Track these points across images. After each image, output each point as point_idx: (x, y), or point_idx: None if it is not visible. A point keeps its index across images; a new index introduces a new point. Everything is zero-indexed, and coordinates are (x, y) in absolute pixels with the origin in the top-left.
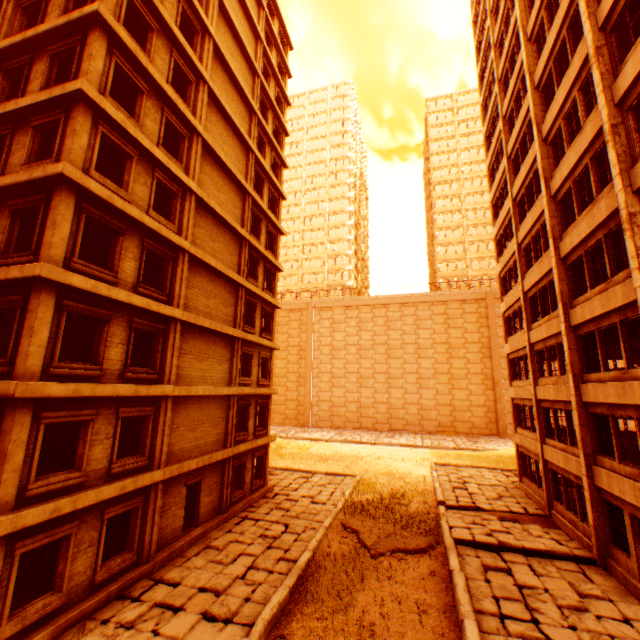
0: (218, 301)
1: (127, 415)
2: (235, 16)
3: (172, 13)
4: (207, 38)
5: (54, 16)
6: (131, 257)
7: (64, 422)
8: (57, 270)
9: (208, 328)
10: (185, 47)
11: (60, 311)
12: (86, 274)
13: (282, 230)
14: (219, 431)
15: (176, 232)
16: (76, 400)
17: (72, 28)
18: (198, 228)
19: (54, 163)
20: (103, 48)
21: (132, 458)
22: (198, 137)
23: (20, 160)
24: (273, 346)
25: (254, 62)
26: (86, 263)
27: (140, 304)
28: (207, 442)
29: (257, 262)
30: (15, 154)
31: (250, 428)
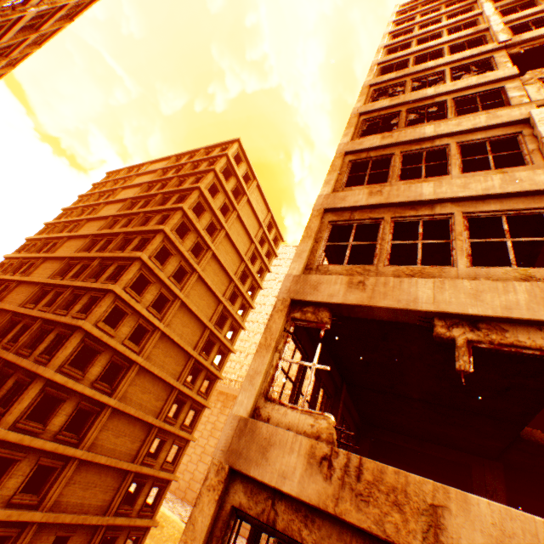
0: (152, 395)
1: (44, 462)
2: (238, 235)
3: (190, 244)
4: (209, 250)
5: (132, 247)
6: (100, 364)
7: (6, 456)
8: (51, 372)
9: (133, 414)
10: (189, 259)
11: (42, 391)
12: (68, 372)
13: (233, 350)
14: (107, 497)
15: (138, 351)
16: (20, 444)
17: (130, 258)
18: (157, 348)
19: (85, 317)
20: (137, 268)
21: (30, 495)
22: (179, 299)
23: (78, 308)
24: (189, 437)
25: (243, 255)
26: (71, 367)
27: (89, 393)
28: (92, 503)
29: (200, 370)
30: (79, 304)
31: (138, 504)
